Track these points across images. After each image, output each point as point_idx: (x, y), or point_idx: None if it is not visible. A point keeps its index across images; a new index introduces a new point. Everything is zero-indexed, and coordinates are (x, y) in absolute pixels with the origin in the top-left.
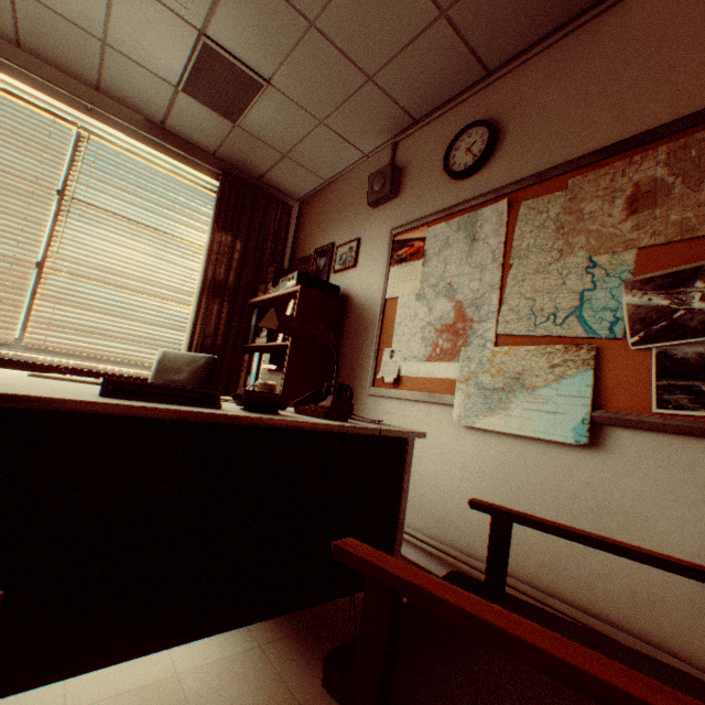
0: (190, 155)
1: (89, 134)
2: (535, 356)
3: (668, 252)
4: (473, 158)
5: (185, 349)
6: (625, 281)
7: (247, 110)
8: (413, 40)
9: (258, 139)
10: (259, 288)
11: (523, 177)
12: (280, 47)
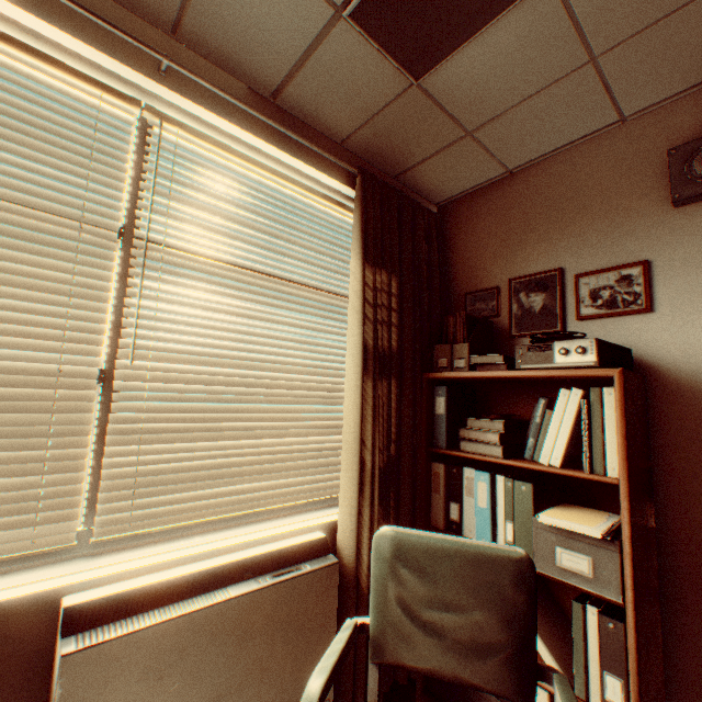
0: (316, 146)
1: (160, 120)
2: None
3: None
4: None
5: (352, 476)
6: None
7: (460, 46)
8: None
9: (438, 107)
10: (434, 349)
11: None
12: None
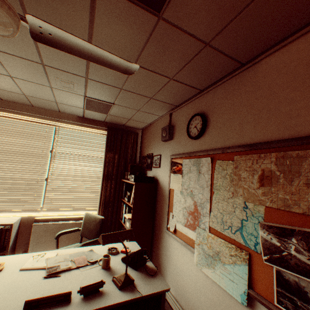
0: (94, 125)
1: (59, 127)
2: (224, 246)
3: (279, 214)
4: (197, 131)
5: (98, 203)
6: (260, 222)
7: (109, 111)
8: (163, 86)
9: (117, 116)
10: (125, 173)
11: (217, 147)
12: (113, 95)
